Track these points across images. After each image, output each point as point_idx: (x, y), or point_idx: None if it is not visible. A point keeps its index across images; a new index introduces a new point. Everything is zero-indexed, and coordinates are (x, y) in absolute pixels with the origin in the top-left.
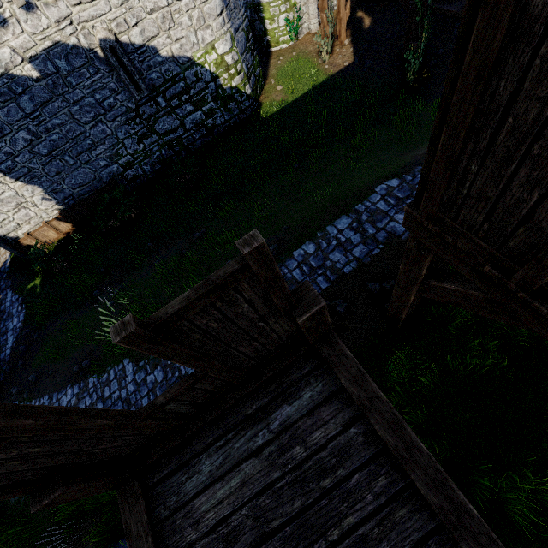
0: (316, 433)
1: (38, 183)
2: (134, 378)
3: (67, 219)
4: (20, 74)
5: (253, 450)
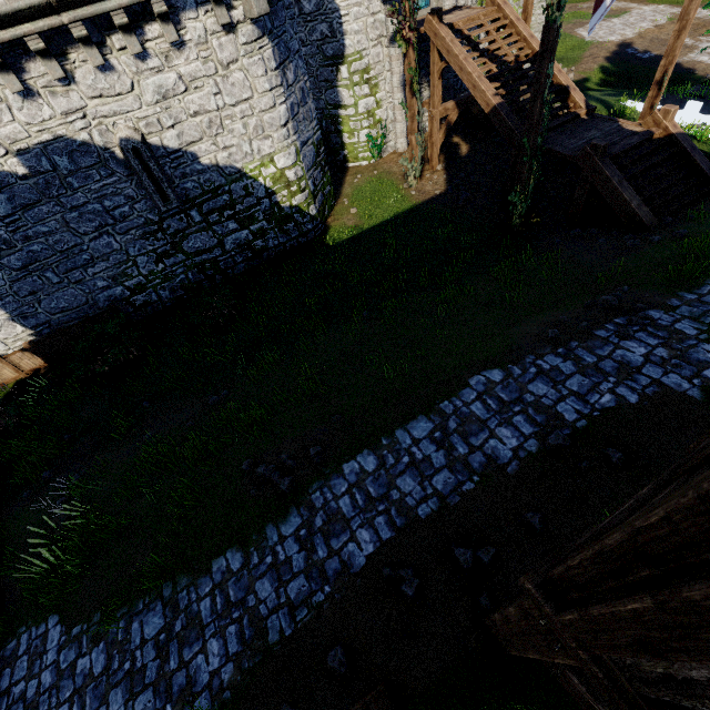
0: None
1: None
2: (56, 659)
3: (35, 353)
4: None
5: None
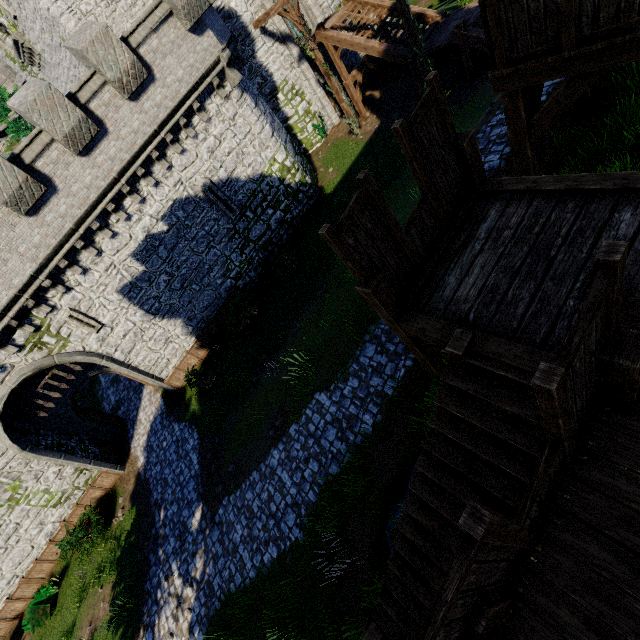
0: (512, 220)
1: (177, 316)
2: (331, 401)
3: (203, 342)
4: (156, 232)
5: (477, 253)
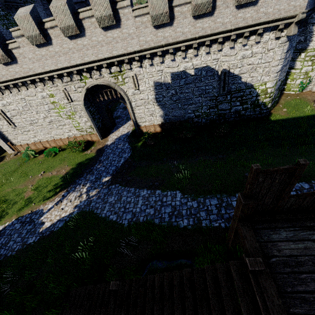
0: None
1: (163, 109)
2: (180, 200)
3: (161, 126)
4: (188, 72)
5: (311, 239)
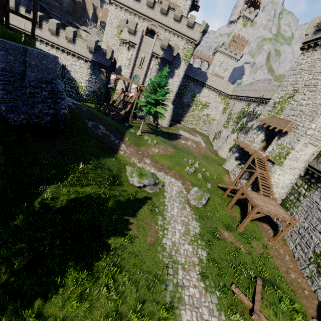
0: None
1: None
2: None
3: None
4: None
5: None
